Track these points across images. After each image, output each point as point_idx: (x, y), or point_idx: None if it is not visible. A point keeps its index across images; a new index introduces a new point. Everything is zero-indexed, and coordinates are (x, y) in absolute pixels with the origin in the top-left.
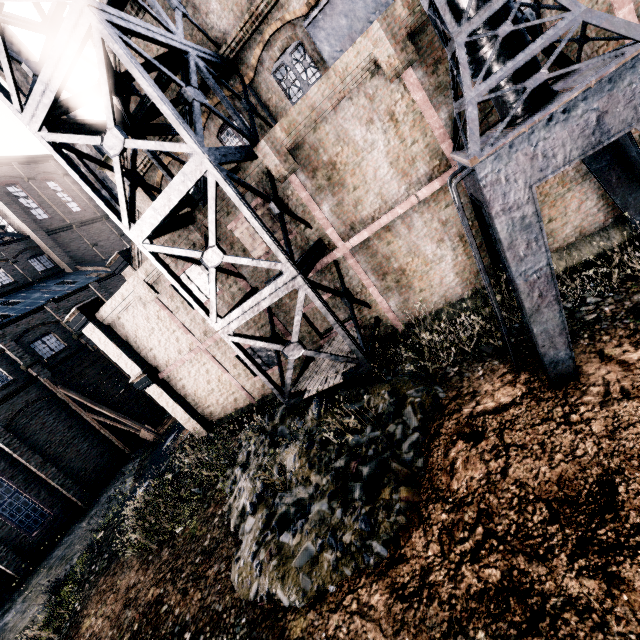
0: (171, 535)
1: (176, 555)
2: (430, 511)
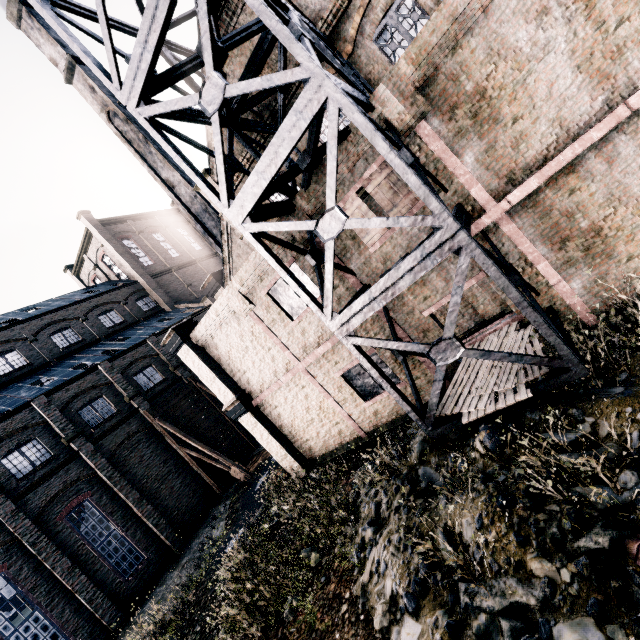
0: (278, 618)
1: None
2: None
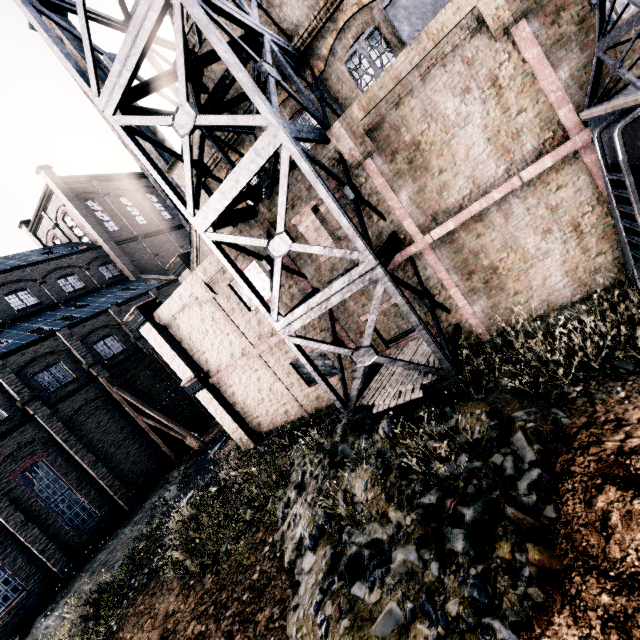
0: (215, 559)
1: (220, 585)
2: (578, 586)
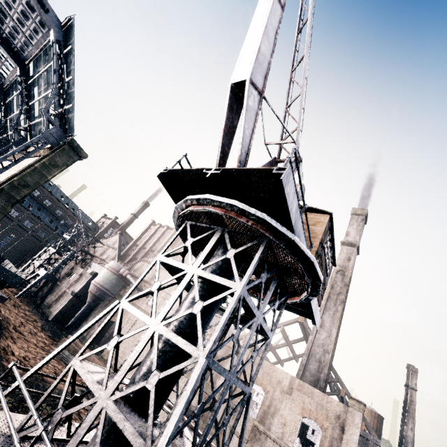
0: None
1: None
2: None
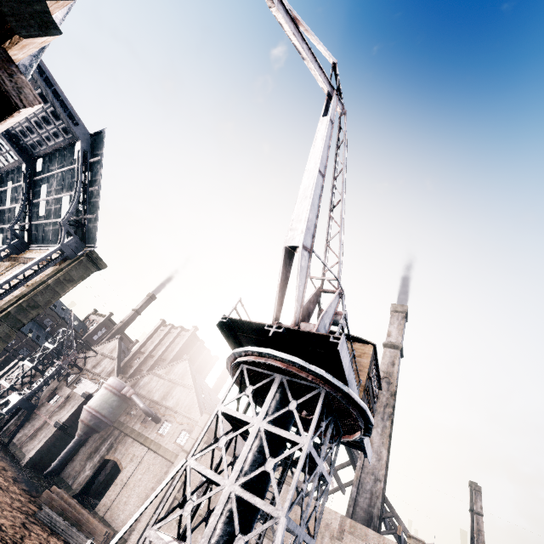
0: None
1: None
2: None
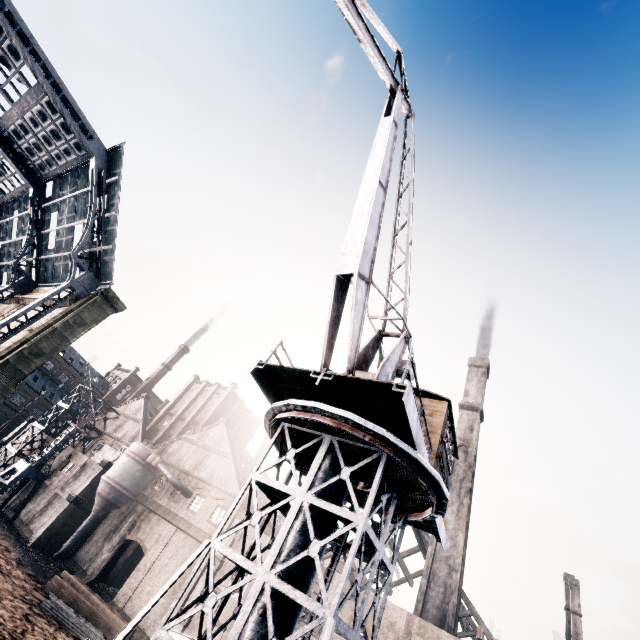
0: None
1: None
2: None
